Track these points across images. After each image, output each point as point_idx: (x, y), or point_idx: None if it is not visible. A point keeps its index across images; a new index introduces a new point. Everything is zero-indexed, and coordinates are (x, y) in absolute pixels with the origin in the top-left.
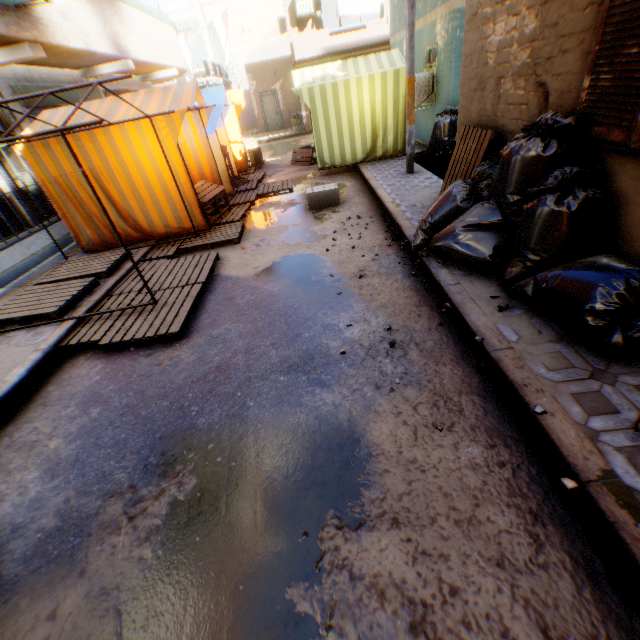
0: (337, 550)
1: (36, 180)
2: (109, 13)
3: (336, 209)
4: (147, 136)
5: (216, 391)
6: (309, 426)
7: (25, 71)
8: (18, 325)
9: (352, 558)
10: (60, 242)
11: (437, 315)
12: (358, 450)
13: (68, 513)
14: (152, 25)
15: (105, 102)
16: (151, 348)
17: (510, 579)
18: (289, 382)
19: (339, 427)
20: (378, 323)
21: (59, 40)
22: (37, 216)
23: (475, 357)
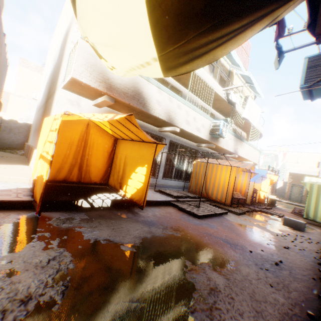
0: (204, 267)
1: (191, 170)
2: (238, 143)
3: (298, 231)
4: (228, 171)
5: (199, 230)
6: (220, 251)
7: (207, 149)
8: (164, 194)
9: (207, 271)
10: (184, 187)
11: (314, 276)
12: (231, 264)
13: (152, 221)
14: (251, 149)
15: (222, 160)
16: (189, 215)
17: (256, 314)
18: (223, 243)
19: (230, 258)
20: (277, 258)
21: (220, 145)
22: (184, 178)
23: (320, 293)
